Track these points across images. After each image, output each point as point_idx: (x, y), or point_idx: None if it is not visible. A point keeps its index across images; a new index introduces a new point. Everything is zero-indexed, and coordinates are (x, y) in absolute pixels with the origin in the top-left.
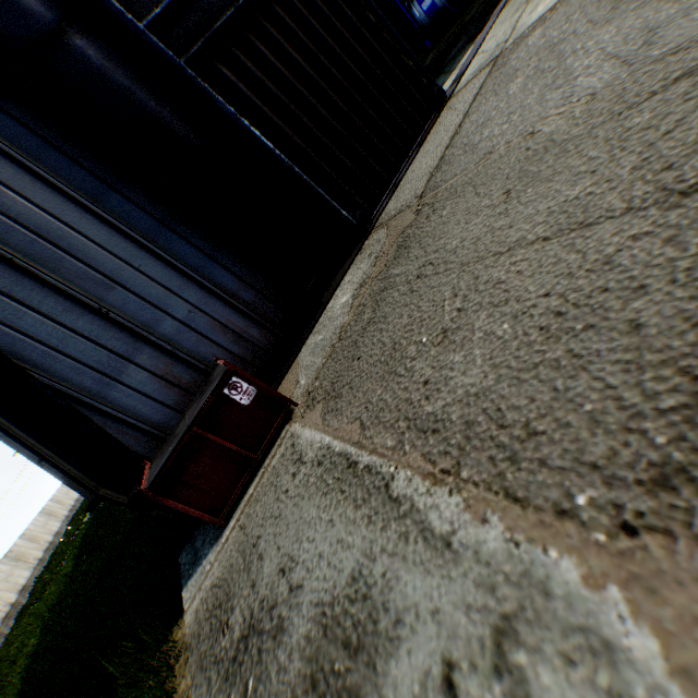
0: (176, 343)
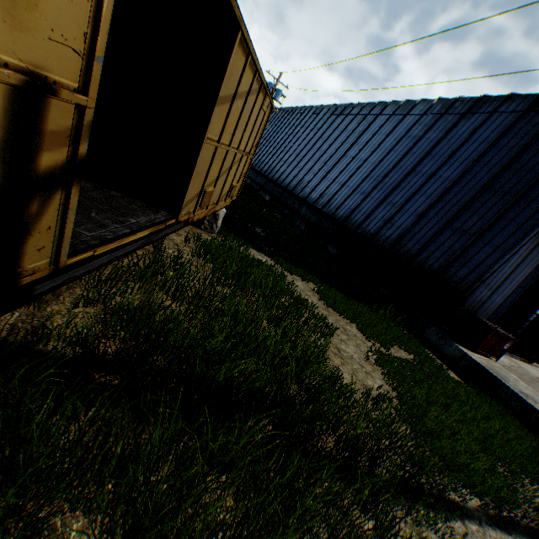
0: (487, 301)
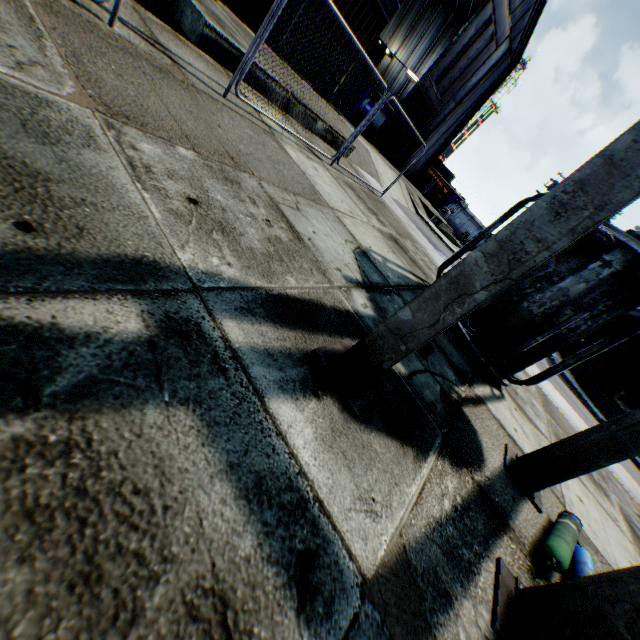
0: None
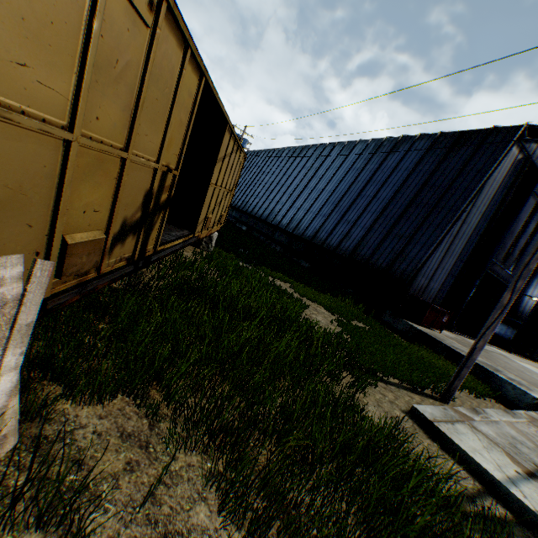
0: (428, 288)
